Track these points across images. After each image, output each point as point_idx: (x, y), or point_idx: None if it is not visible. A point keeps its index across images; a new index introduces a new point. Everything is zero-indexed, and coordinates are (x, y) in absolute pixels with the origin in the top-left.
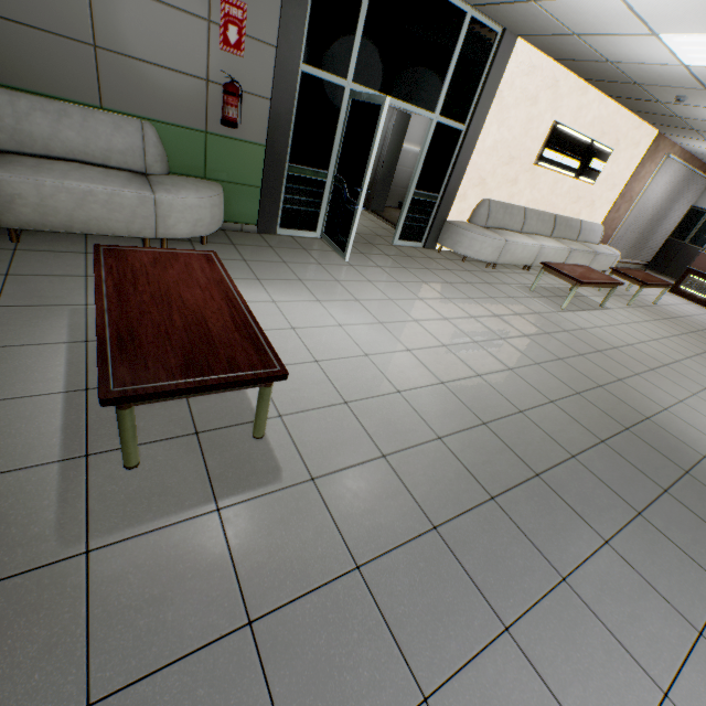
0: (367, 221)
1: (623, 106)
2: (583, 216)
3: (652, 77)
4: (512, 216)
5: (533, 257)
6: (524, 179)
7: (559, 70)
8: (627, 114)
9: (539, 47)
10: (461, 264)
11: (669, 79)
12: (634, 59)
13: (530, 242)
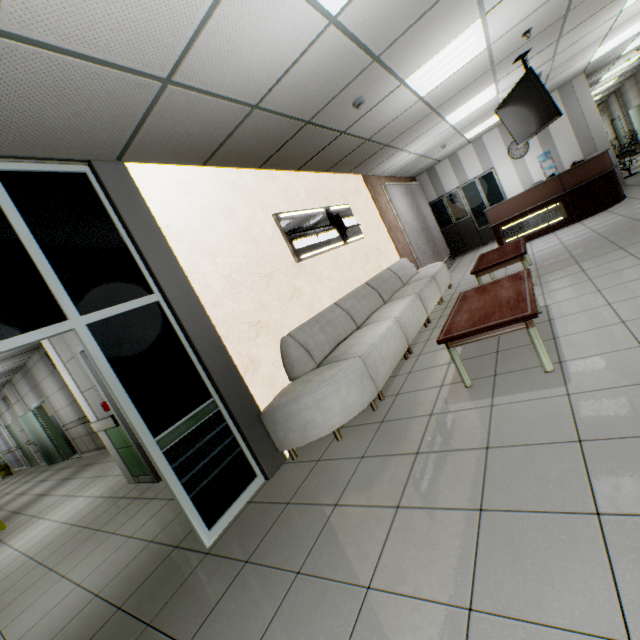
0: (161, 510)
1: (318, 170)
2: (384, 265)
3: (314, 92)
4: (332, 323)
5: (401, 337)
6: (303, 281)
7: (224, 172)
8: (327, 176)
9: (168, 158)
10: (341, 448)
11: (331, 78)
12: (273, 67)
13: (381, 328)
